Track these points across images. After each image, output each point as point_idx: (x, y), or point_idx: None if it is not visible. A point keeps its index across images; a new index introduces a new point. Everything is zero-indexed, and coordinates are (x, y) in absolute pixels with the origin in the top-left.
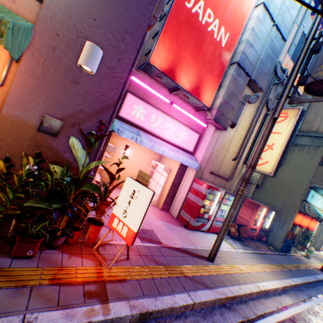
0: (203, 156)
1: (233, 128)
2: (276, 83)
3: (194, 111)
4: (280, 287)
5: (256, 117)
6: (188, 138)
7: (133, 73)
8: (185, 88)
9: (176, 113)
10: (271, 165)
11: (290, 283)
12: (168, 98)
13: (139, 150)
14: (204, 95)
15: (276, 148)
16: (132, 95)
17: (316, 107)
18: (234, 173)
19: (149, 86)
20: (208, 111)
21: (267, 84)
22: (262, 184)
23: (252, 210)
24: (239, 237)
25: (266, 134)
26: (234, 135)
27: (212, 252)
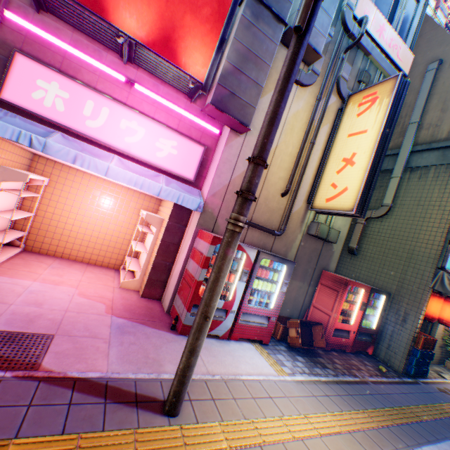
0: (211, 185)
1: None
2: (350, 44)
3: (188, 103)
4: None
5: (320, 112)
6: (180, 153)
7: (31, 17)
8: (138, 38)
9: (146, 104)
10: (352, 193)
11: None
12: (124, 72)
13: (113, 192)
14: (187, 57)
15: (360, 159)
16: (30, 58)
17: (441, 98)
18: (290, 222)
19: (73, 46)
20: (203, 90)
21: (333, 50)
22: (360, 248)
23: (335, 293)
24: (314, 348)
25: (282, 76)
26: (279, 147)
27: (172, 388)
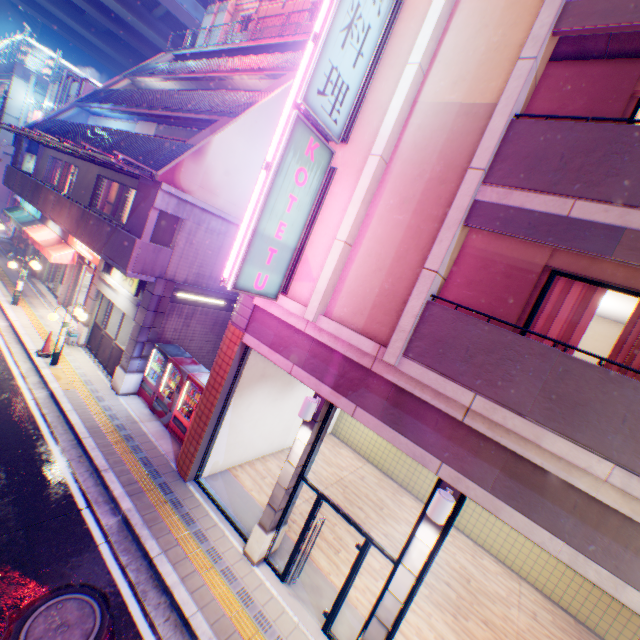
0: None
1: None
2: None
3: None
4: None
5: None
6: None
7: None
8: None
9: None
10: None
11: None
12: None
13: None
14: None
15: None
16: None
17: None
18: None
19: None
20: None
21: None
22: None
23: None
24: None
25: None
26: None
27: None
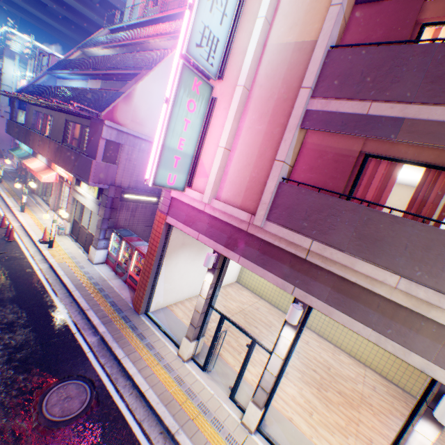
0: None
1: None
2: None
3: None
4: None
5: None
6: None
7: None
8: None
9: None
10: None
11: None
12: None
13: None
14: None
15: None
16: None
17: None
18: None
19: None
20: None
21: None
22: None
23: None
24: None
25: None
26: None
27: None
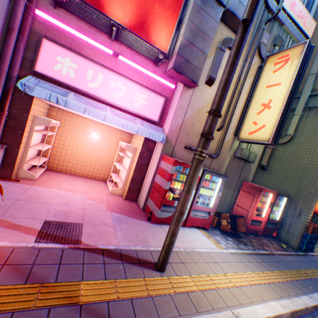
0: (170, 125)
1: (212, 86)
2: (269, 18)
3: (154, 67)
4: (285, 314)
5: (245, 70)
6: (149, 103)
7: (50, 12)
8: (123, 24)
9: (126, 70)
10: (269, 129)
11: (306, 305)
12: (111, 48)
13: (101, 130)
14: (155, 35)
15: (275, 104)
16: (51, 41)
17: None
18: (222, 149)
19: (78, 31)
20: (166, 59)
21: (256, 22)
22: (268, 165)
23: (252, 196)
24: (237, 232)
25: (233, 54)
26: None
27: (161, 255)
